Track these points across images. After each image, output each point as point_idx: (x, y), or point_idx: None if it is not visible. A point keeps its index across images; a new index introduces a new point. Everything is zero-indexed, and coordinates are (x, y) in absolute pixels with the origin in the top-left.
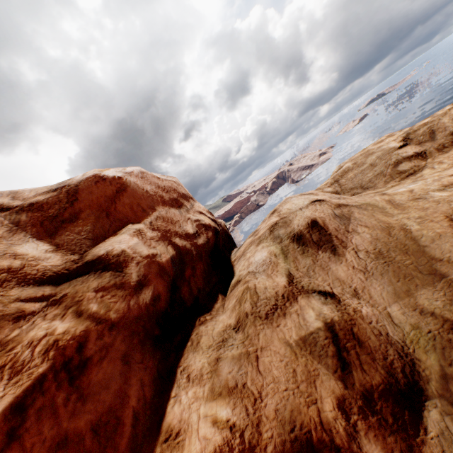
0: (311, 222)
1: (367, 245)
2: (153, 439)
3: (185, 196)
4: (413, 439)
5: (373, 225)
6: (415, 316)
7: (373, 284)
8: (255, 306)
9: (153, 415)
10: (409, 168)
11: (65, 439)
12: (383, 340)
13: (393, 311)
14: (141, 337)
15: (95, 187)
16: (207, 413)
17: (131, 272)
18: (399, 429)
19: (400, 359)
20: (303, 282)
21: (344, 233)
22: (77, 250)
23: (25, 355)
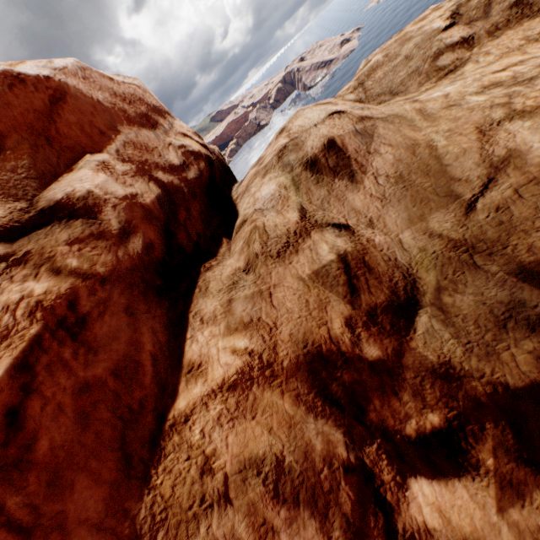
0: (327, 143)
1: (388, 169)
2: (177, 373)
3: (158, 110)
4: (404, 338)
5: (398, 143)
6: (424, 239)
7: (389, 212)
8: (266, 245)
9: (172, 356)
10: (450, 63)
11: (86, 385)
12: (391, 265)
13: (404, 237)
14: (141, 289)
15: (13, 96)
16: (226, 346)
17: (108, 218)
18: (394, 333)
19: (404, 279)
20: (317, 217)
21: (365, 155)
22: (21, 196)
23: (5, 321)
